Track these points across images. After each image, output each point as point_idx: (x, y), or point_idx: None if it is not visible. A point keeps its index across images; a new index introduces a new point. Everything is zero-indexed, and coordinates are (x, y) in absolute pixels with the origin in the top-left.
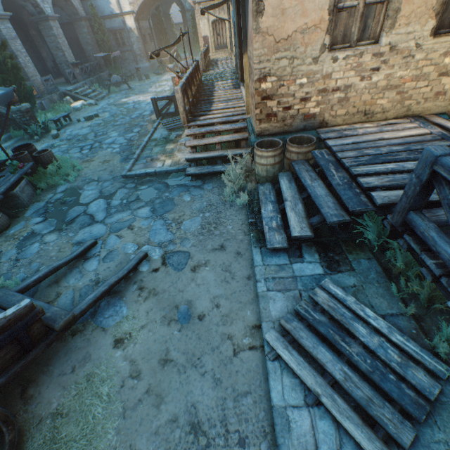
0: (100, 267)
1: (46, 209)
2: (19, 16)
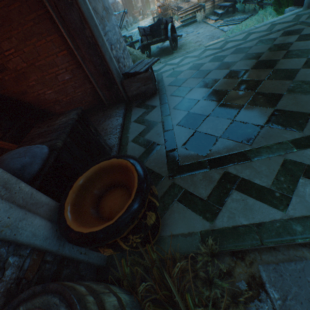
0: None
1: None
2: None
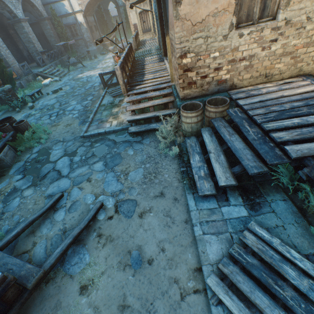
0: (67, 217)
1: (25, 167)
2: (0, 21)
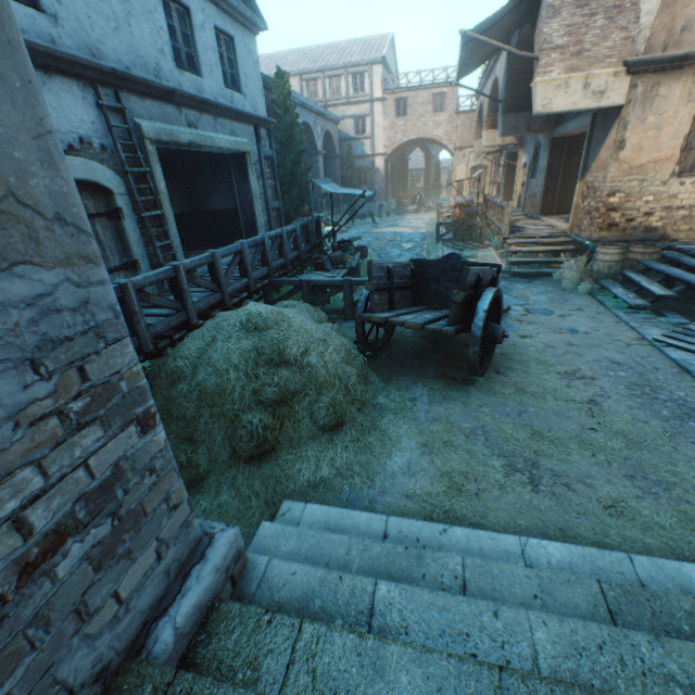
0: None
1: None
2: None
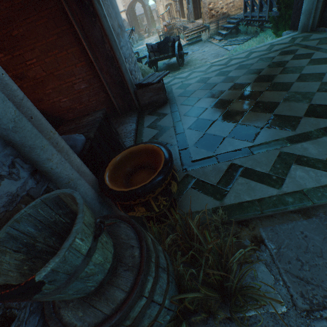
0: None
1: None
2: None
